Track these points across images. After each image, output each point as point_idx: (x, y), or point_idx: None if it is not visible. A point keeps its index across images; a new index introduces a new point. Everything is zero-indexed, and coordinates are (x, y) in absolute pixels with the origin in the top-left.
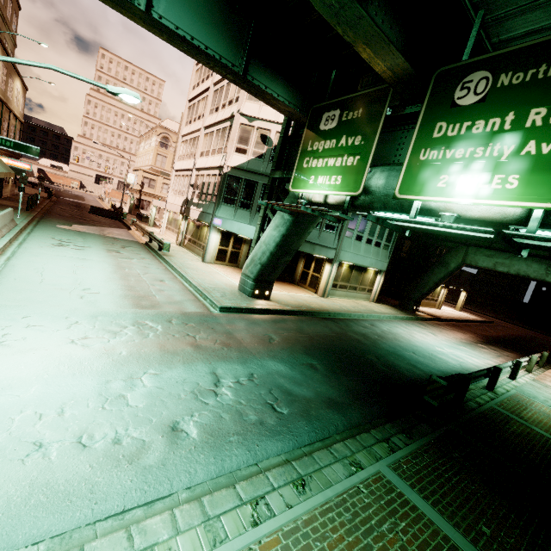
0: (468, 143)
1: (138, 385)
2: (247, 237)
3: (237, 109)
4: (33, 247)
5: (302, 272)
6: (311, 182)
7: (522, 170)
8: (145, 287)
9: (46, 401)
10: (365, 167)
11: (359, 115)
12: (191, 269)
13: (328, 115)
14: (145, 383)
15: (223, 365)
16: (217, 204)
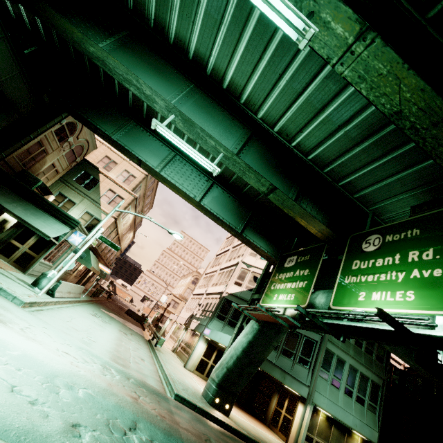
0: (375, 271)
1: (74, 390)
2: (224, 345)
3: (241, 259)
4: (79, 309)
5: (275, 410)
6: (274, 299)
7: (414, 287)
8: (127, 355)
9: (16, 361)
10: (310, 288)
11: (307, 258)
12: (170, 365)
13: (290, 259)
14: (80, 392)
15: (147, 423)
16: (211, 318)
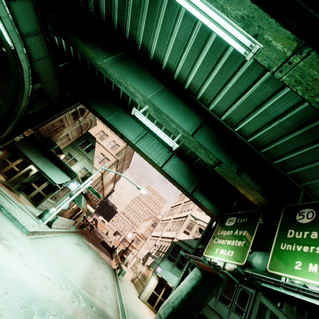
0: (310, 243)
1: (45, 316)
2: (172, 284)
3: (190, 213)
4: (67, 238)
5: None
6: (216, 252)
7: None
8: (95, 282)
9: (7, 284)
10: (248, 248)
11: (245, 221)
12: (128, 295)
13: (230, 219)
14: None
15: None
16: (163, 258)
